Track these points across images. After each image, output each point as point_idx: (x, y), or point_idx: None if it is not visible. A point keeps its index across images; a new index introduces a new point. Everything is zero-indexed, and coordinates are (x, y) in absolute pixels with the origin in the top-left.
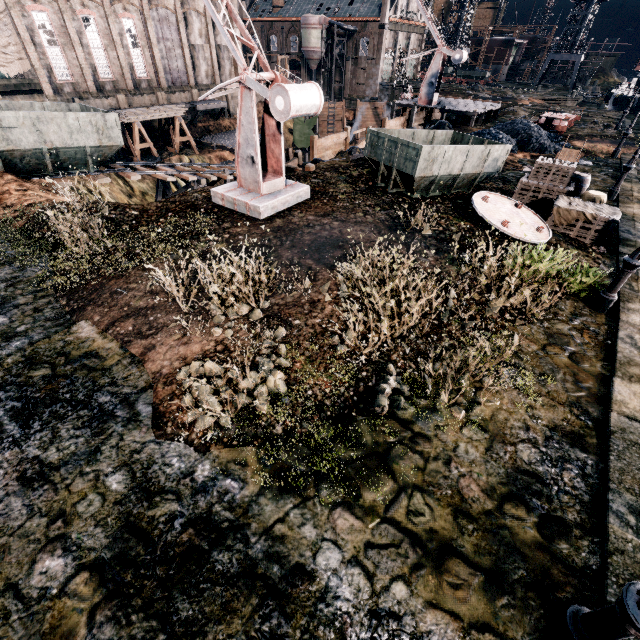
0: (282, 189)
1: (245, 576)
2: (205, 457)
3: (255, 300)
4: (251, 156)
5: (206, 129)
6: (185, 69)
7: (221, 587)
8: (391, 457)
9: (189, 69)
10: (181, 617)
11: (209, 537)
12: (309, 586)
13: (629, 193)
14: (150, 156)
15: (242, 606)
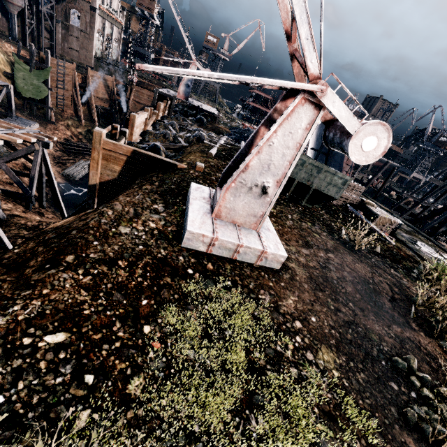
0: None
1: None
2: None
3: None
4: (263, 185)
5: None
6: None
7: None
8: None
9: None
10: None
11: None
12: None
13: None
14: None
15: None
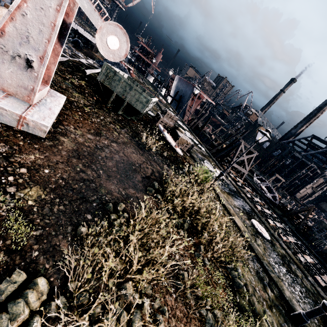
0: (45, 97)
1: None
2: None
3: None
4: (27, 58)
5: None
6: None
7: None
8: (254, 307)
9: None
10: None
11: None
12: None
13: None
14: None
15: None
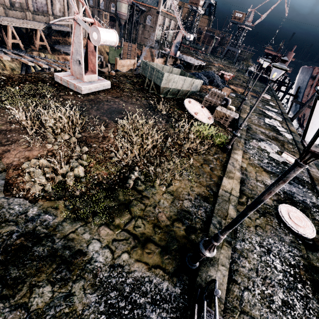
0: (95, 80)
1: (50, 256)
2: (35, 205)
3: (73, 133)
4: (79, 60)
5: (57, 41)
6: (46, 3)
7: (37, 262)
8: (131, 205)
9: (48, 4)
10: (12, 276)
11: (32, 241)
12: (83, 258)
13: (245, 109)
14: (18, 48)
15: (47, 269)
